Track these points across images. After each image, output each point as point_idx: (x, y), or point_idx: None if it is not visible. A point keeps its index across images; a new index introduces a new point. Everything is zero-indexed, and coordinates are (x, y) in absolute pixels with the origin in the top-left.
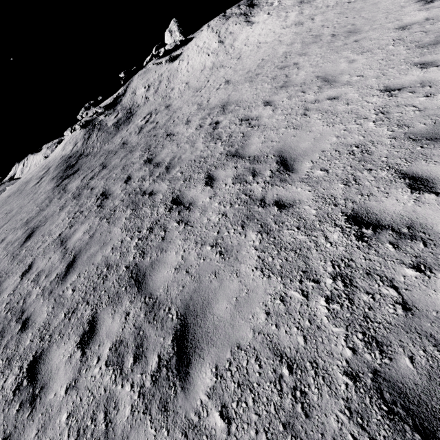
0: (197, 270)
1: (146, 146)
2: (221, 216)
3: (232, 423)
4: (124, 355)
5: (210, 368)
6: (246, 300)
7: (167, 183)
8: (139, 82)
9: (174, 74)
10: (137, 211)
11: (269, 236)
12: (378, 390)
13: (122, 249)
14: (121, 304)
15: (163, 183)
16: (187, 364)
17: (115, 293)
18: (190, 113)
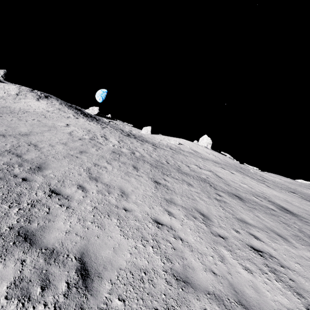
0: None
1: None
2: None
3: None
4: None
5: None
6: None
7: None
8: None
9: None
10: None
11: None
12: None
13: None
14: None
15: None
16: None
17: None
18: None
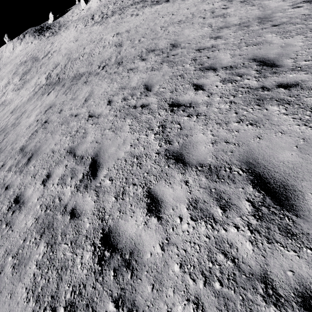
0: None
1: None
2: None
3: None
4: None
5: None
6: None
7: None
8: None
9: (2, 57)
10: None
11: None
12: None
13: None
14: None
15: None
16: None
17: None
18: None
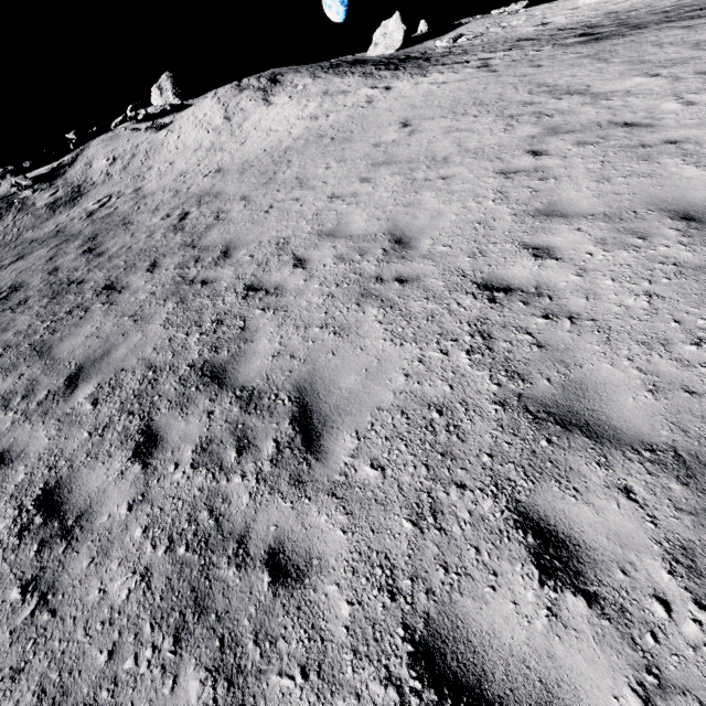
0: (108, 334)
1: (91, 235)
2: (149, 295)
3: (99, 405)
4: (12, 398)
5: (93, 386)
6: (142, 345)
7: (104, 271)
8: (100, 150)
9: (156, 148)
10: (57, 299)
11: (183, 304)
12: (202, 368)
13: (28, 332)
14: (16, 370)
15: (100, 272)
16: (74, 388)
17: (11, 364)
18: (162, 200)
